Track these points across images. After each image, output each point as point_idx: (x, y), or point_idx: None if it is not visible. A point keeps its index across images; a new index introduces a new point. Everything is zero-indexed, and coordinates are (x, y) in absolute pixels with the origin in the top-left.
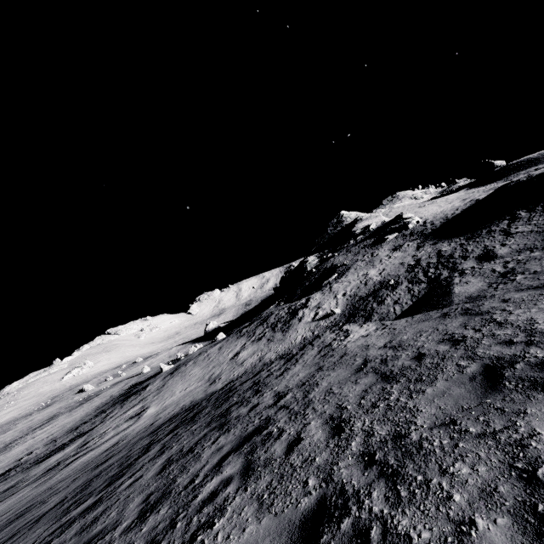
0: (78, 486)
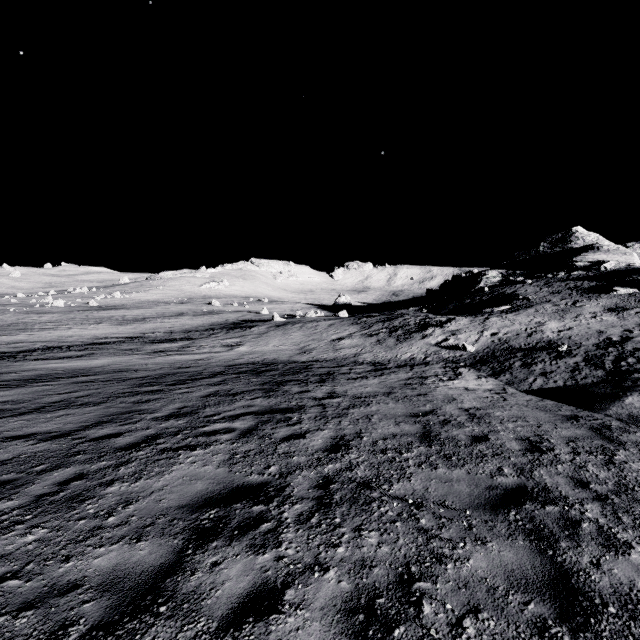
0: (159, 374)
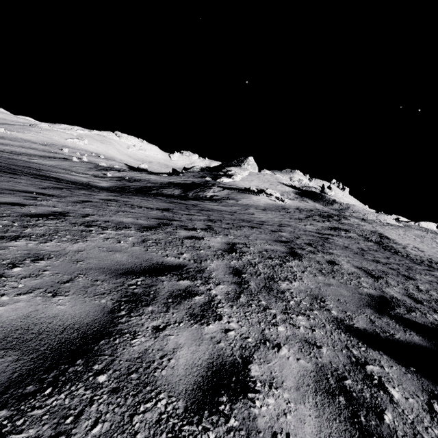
0: None
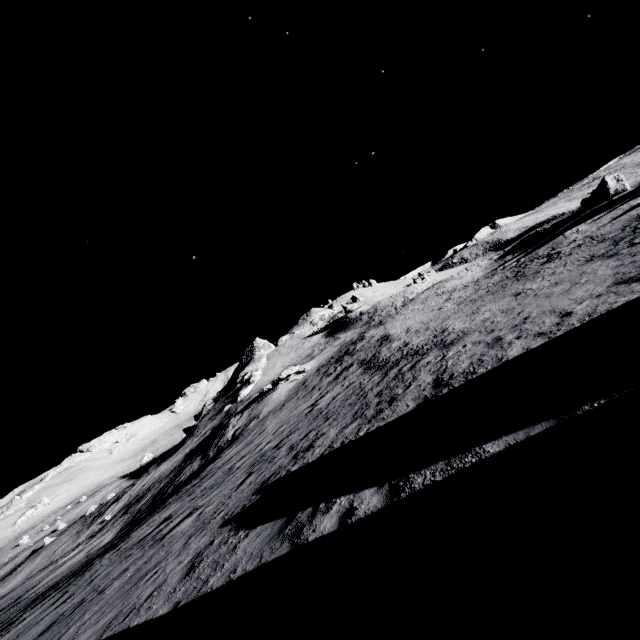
0: None
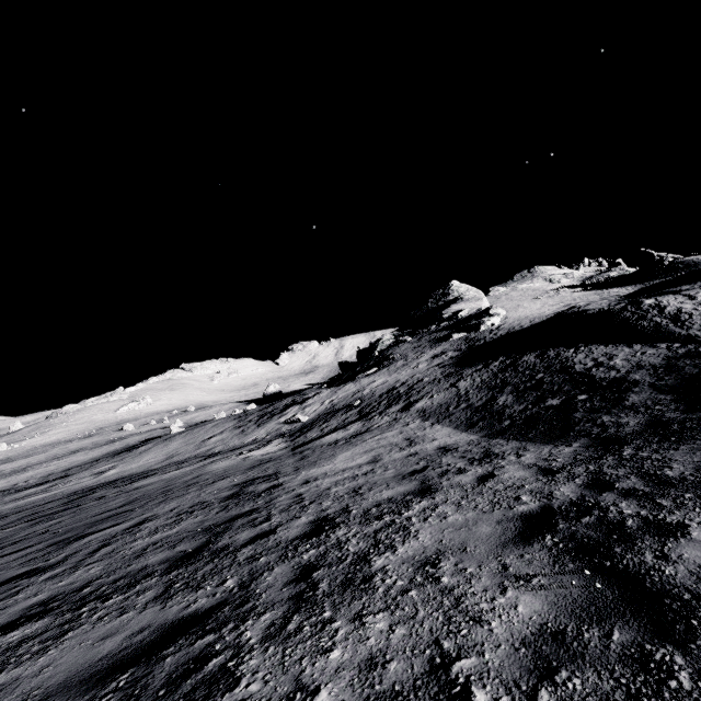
0: None
